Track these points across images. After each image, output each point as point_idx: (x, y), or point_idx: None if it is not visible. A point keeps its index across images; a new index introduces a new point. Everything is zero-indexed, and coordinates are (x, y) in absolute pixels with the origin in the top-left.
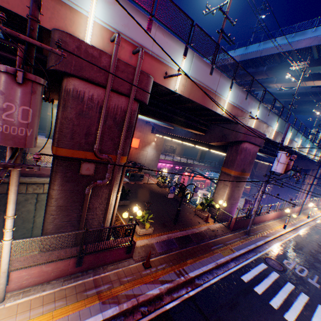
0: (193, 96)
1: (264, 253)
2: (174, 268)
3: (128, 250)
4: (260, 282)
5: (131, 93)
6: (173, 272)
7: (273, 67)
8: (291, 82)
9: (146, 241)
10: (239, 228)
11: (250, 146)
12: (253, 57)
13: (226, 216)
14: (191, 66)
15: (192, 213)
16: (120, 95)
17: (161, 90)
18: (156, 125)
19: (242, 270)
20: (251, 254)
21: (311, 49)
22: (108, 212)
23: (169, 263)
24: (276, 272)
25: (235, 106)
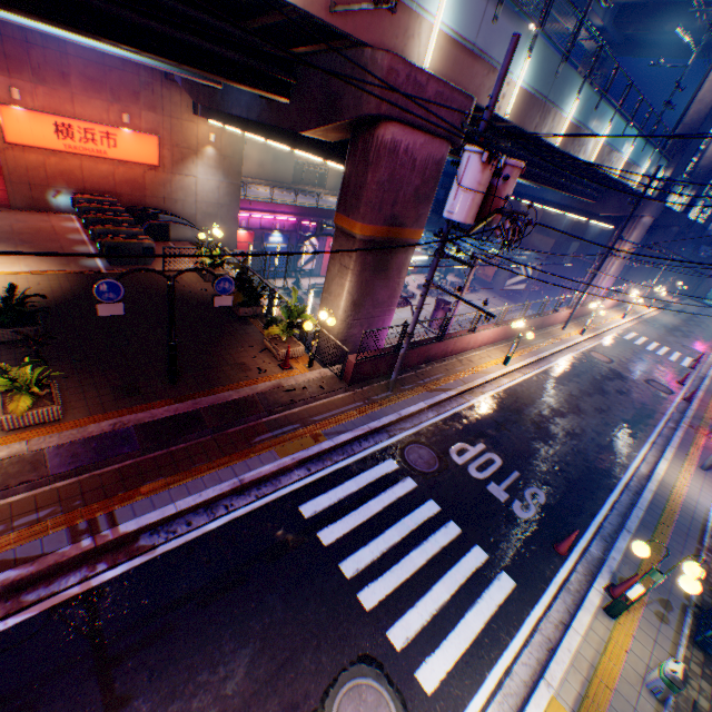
0: None
1: (411, 433)
2: (78, 515)
3: None
4: (350, 512)
5: None
6: (64, 530)
7: None
8: None
9: (20, 448)
10: (379, 376)
11: (413, 139)
12: None
13: (338, 351)
14: None
15: (258, 347)
16: None
17: None
18: (187, 83)
19: (316, 486)
20: (373, 439)
21: None
22: None
23: (72, 503)
24: (413, 478)
25: None
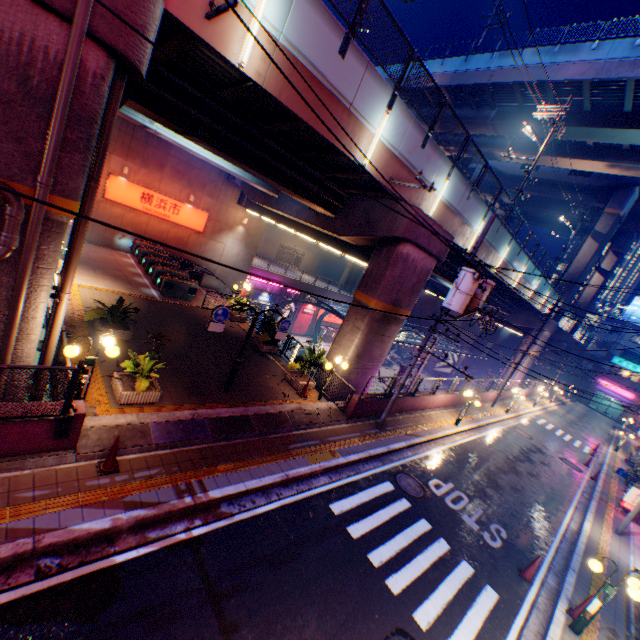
0: (291, 97)
1: (398, 464)
2: (178, 478)
3: (58, 429)
4: (367, 516)
5: (77, 10)
6: (170, 487)
7: (508, 114)
8: (535, 154)
9: (133, 418)
10: (368, 415)
11: (417, 255)
12: (474, 83)
13: (344, 389)
14: (290, 12)
15: (279, 377)
16: (42, 9)
17: (217, 66)
18: (247, 187)
19: (338, 491)
20: (371, 463)
21: (582, 88)
22: (13, 337)
23: (172, 468)
24: (407, 499)
25: (397, 155)
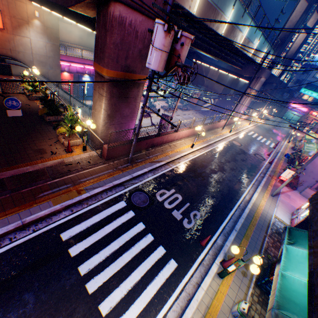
0: None
1: (137, 186)
2: None
3: None
4: (92, 234)
5: None
6: None
7: None
8: None
9: None
10: (124, 155)
11: (134, 17)
12: None
13: (98, 142)
14: None
15: (54, 139)
16: None
17: None
18: None
19: (75, 220)
20: (115, 190)
21: None
22: None
23: None
24: (133, 211)
25: None
